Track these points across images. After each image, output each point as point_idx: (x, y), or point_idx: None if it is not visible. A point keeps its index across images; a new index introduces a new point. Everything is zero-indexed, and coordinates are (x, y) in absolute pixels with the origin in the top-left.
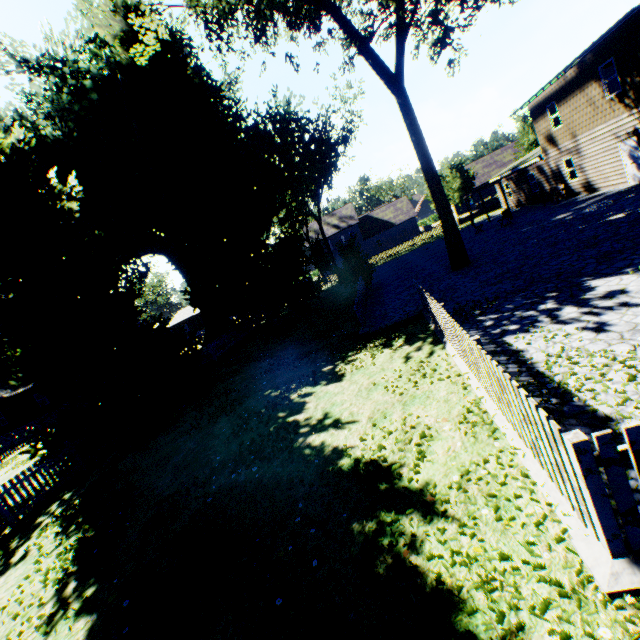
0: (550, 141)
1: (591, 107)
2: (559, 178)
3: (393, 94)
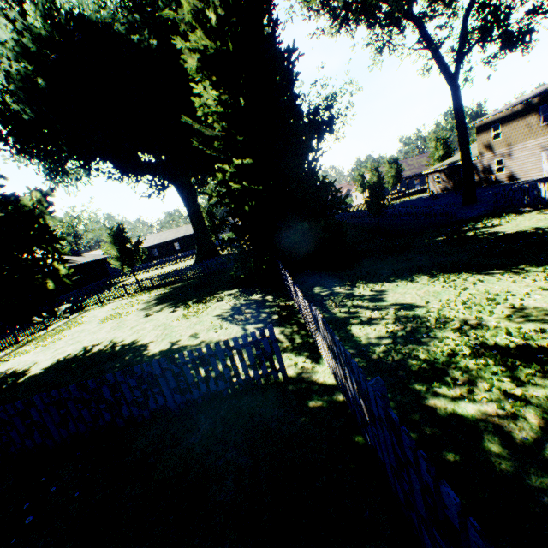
0: (488, 148)
1: (528, 129)
2: (488, 172)
3: (451, 86)
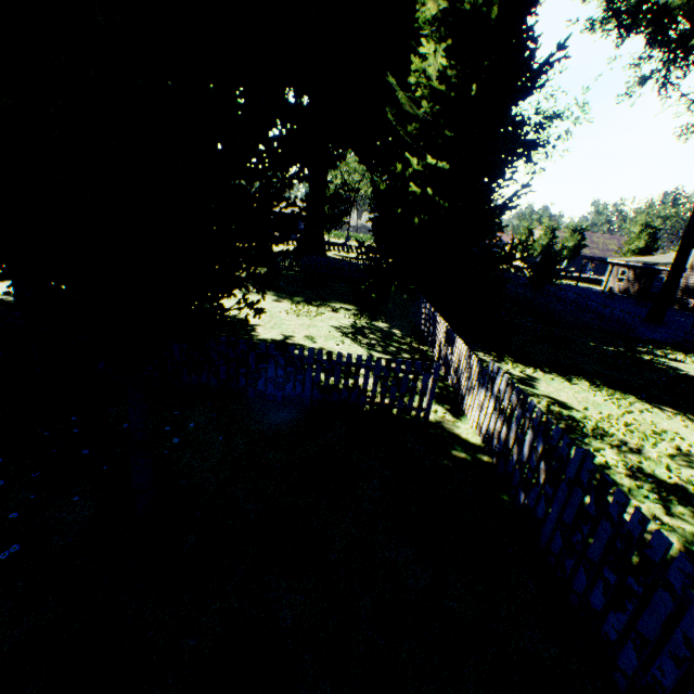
0: None
1: None
2: (689, 294)
3: None
